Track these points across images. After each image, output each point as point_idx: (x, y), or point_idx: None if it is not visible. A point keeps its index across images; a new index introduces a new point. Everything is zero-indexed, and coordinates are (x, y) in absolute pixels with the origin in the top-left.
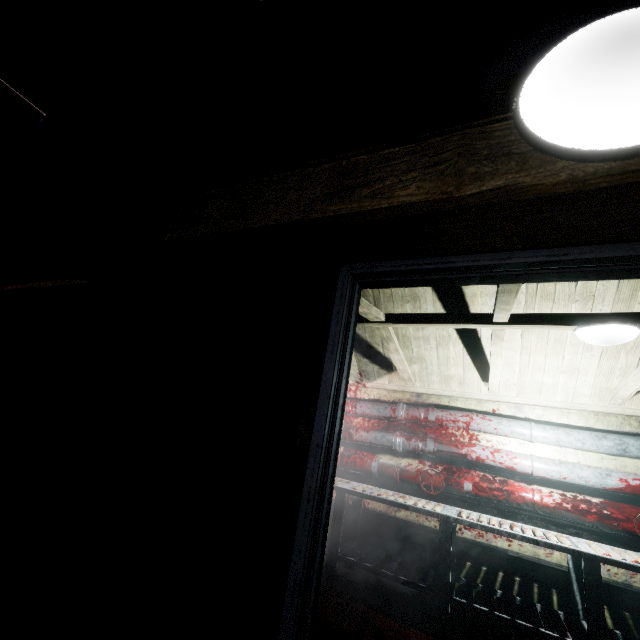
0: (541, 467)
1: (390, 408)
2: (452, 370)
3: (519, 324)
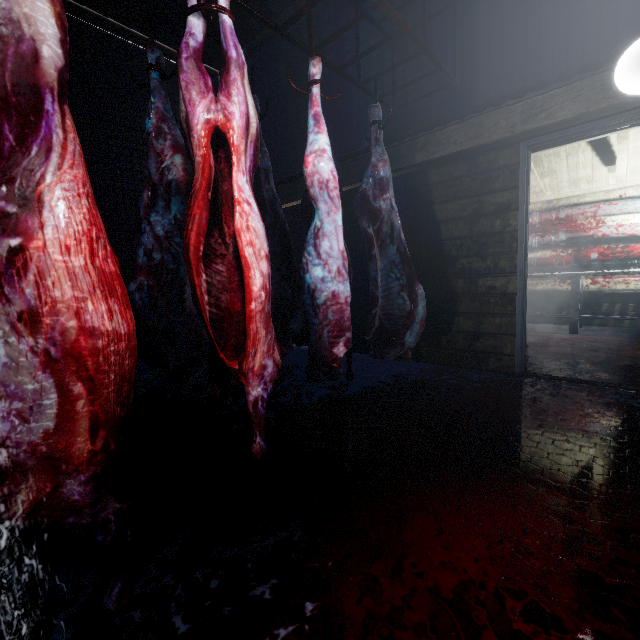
0: None
1: None
2: (581, 173)
3: (639, 125)
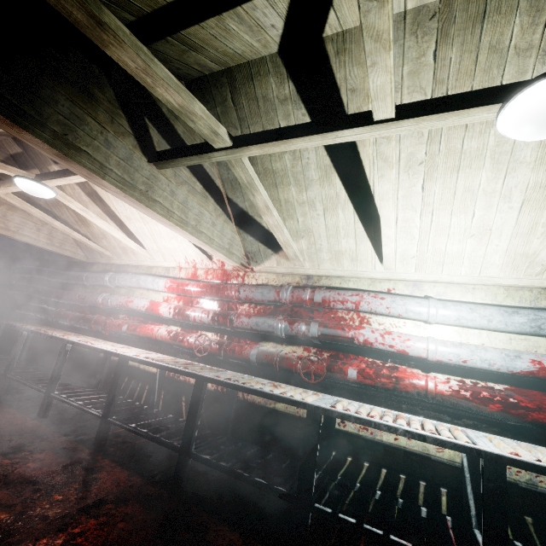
0: (438, 349)
1: (274, 290)
2: (343, 243)
3: (412, 117)
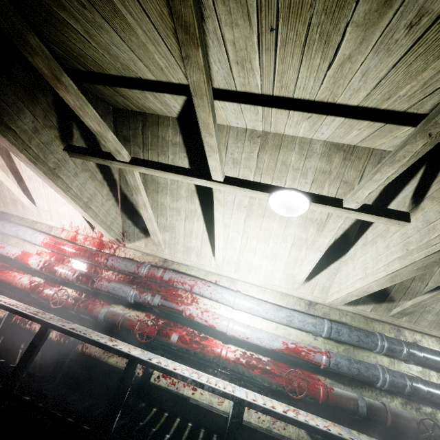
0: (234, 327)
1: (136, 265)
2: (193, 242)
3: (231, 184)
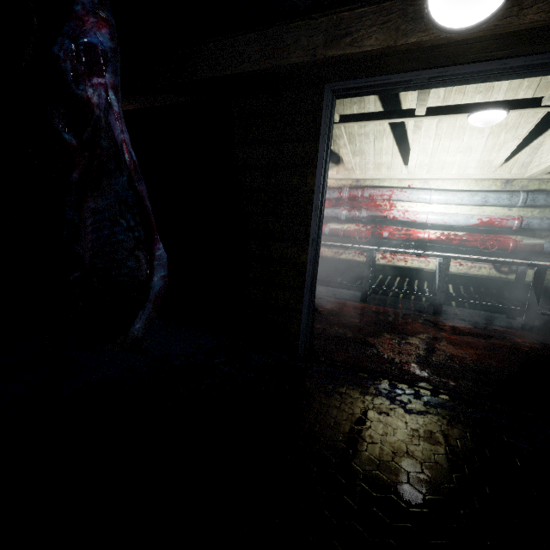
0: (432, 218)
1: (337, 191)
2: (383, 158)
3: (432, 115)
